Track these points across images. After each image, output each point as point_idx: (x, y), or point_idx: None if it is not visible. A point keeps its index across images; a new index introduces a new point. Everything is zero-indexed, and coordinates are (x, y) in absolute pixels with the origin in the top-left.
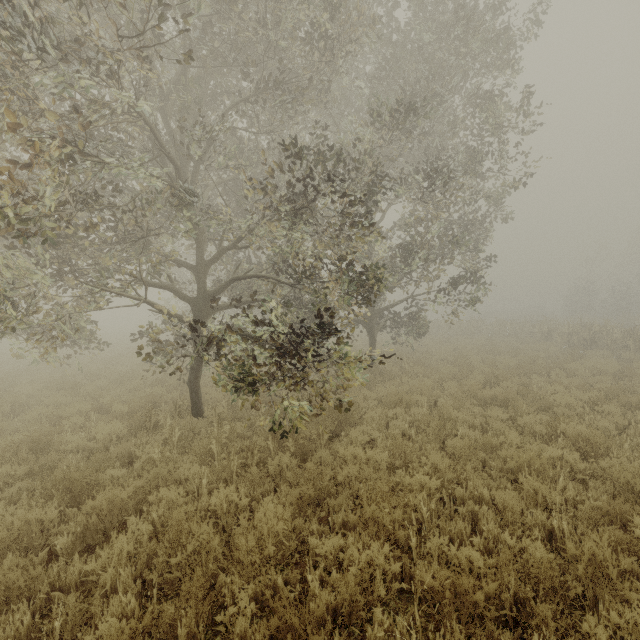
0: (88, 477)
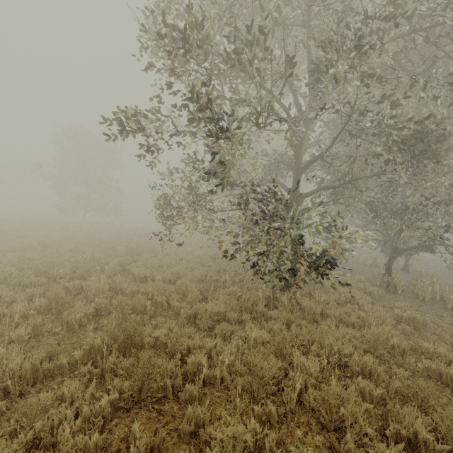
0: None
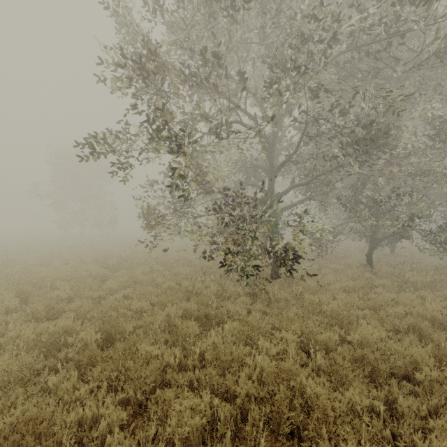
0: (429, 284)
